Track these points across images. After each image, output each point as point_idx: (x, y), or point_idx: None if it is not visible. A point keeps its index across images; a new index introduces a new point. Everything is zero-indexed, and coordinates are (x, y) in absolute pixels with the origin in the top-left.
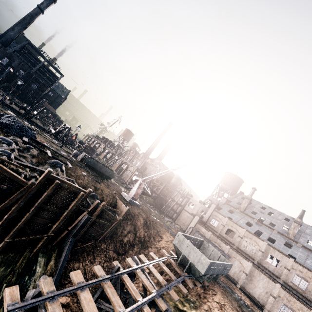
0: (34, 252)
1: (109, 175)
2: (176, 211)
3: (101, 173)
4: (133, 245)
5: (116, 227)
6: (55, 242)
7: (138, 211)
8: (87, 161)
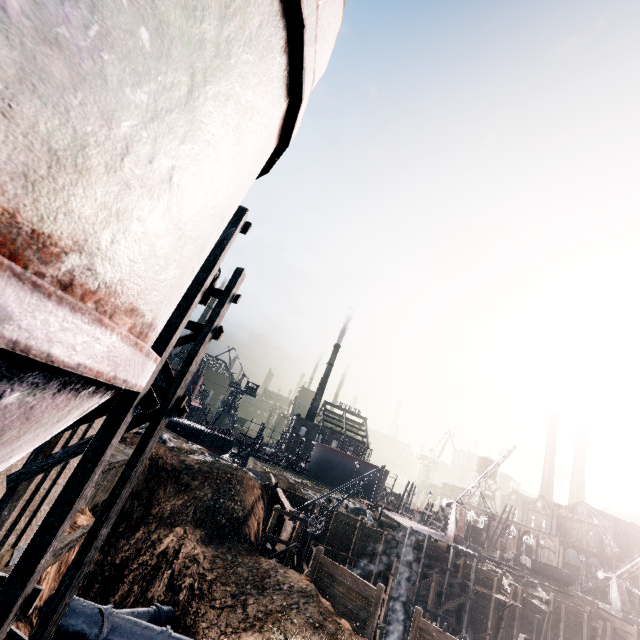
0: None
1: (567, 579)
2: None
3: (555, 578)
4: None
5: None
6: None
7: None
8: (533, 566)
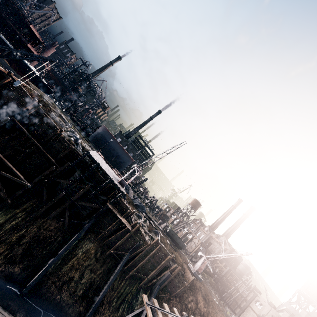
0: (140, 286)
1: (181, 246)
2: (239, 305)
3: (176, 242)
4: (194, 314)
5: (183, 291)
6: (149, 284)
7: (200, 285)
8: (169, 231)
